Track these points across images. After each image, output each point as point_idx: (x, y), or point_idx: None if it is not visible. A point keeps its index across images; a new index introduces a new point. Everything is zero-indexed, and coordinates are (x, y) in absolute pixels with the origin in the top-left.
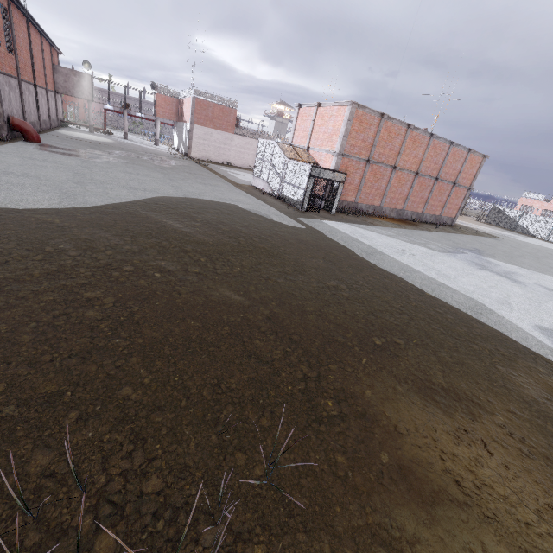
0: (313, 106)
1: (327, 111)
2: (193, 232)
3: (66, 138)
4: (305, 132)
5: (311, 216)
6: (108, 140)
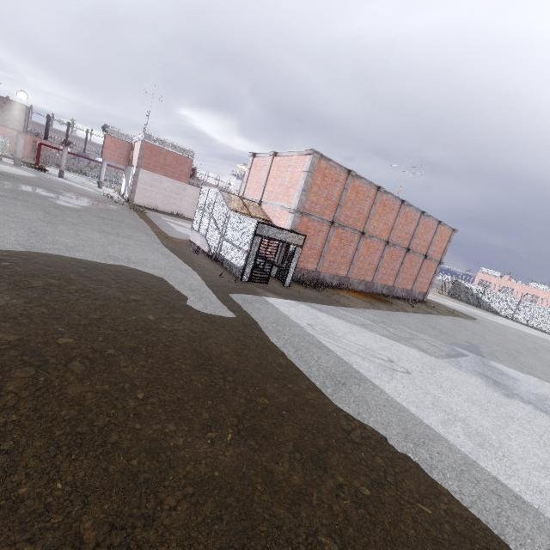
0: (268, 156)
1: (284, 160)
2: None
3: None
4: (258, 184)
5: (253, 290)
6: (28, 174)
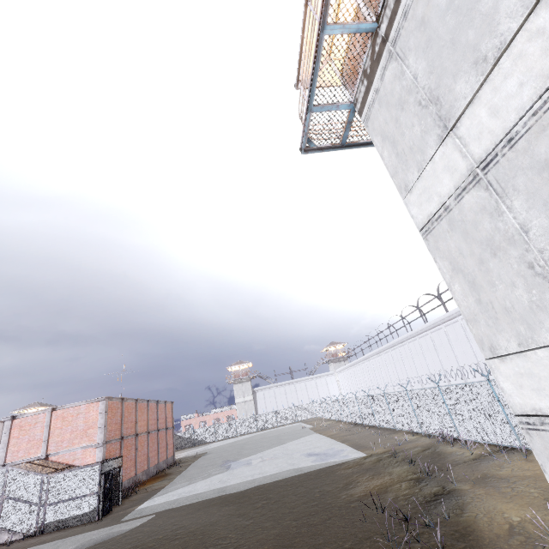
0: (41, 412)
1: (71, 411)
2: None
3: None
4: (34, 441)
5: (120, 514)
6: None
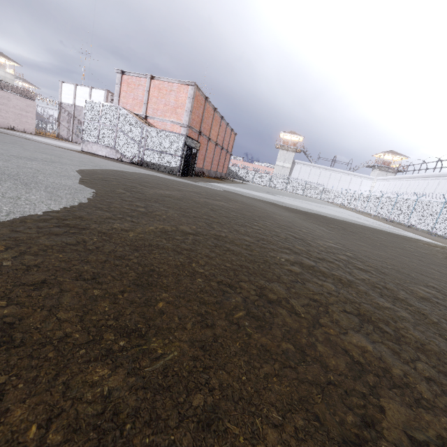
0: (143, 77)
1: (165, 85)
2: (240, 208)
3: None
4: (137, 100)
5: (194, 180)
6: None
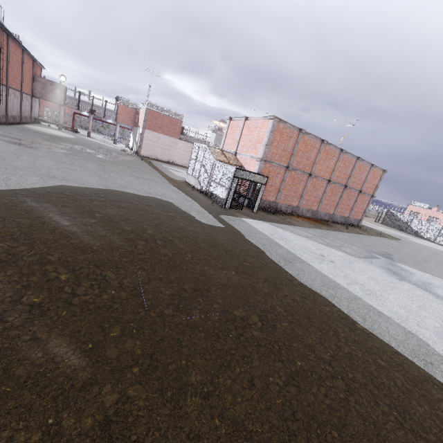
0: (241, 119)
1: (253, 123)
2: (80, 232)
3: (26, 130)
4: (234, 140)
5: (233, 213)
6: (70, 136)
